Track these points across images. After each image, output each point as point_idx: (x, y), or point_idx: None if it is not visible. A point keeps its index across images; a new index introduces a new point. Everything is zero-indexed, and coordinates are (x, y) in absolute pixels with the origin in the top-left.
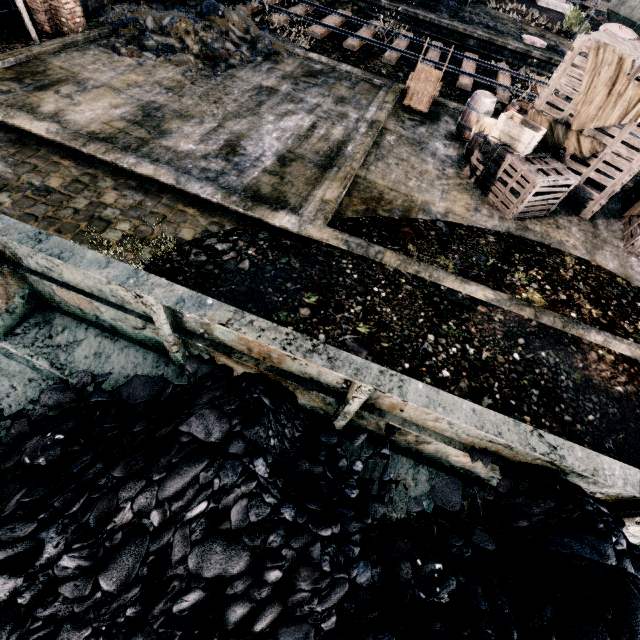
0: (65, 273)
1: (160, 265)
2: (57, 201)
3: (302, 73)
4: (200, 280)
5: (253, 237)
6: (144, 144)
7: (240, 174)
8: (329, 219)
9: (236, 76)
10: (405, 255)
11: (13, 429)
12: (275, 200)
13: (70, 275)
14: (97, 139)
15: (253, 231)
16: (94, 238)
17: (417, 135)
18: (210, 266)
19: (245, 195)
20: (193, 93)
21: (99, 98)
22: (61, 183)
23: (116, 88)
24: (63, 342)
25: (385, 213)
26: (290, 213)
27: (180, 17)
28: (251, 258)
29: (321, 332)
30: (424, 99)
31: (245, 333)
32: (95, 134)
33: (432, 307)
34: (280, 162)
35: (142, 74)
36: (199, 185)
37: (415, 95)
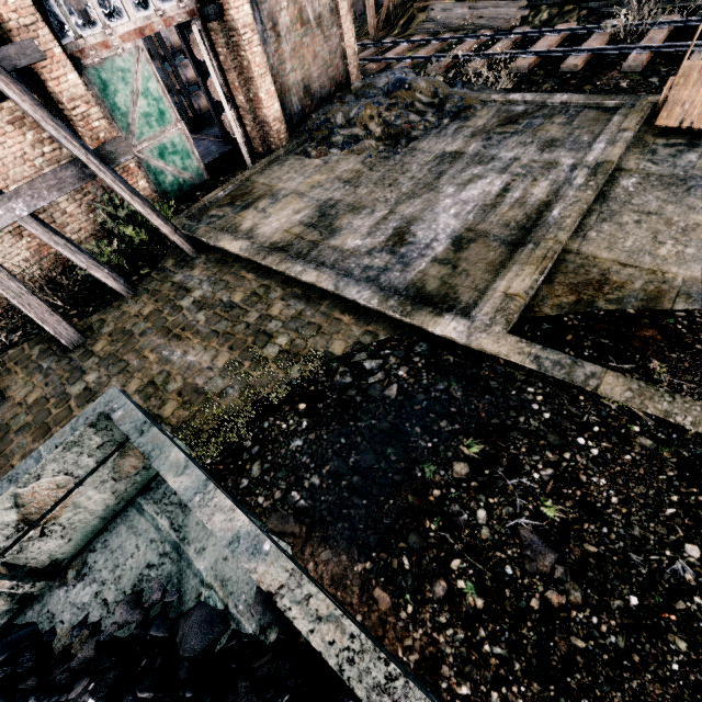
0: None
1: (305, 387)
2: (236, 316)
3: (497, 123)
4: (339, 409)
5: (408, 351)
6: (314, 247)
7: (404, 268)
8: (513, 321)
9: (417, 149)
10: (643, 380)
11: (81, 652)
12: (442, 298)
13: None
14: (275, 250)
15: (409, 342)
16: (256, 354)
17: (680, 168)
18: (353, 391)
19: (405, 296)
20: (369, 180)
21: (286, 206)
22: (242, 297)
23: (301, 193)
24: (184, 501)
25: (609, 305)
26: (458, 317)
27: (365, 105)
28: (400, 382)
29: (481, 505)
30: (695, 109)
31: (294, 618)
32: (276, 244)
33: (697, 486)
34: (455, 246)
35: (325, 172)
36: (356, 289)
37: (677, 108)
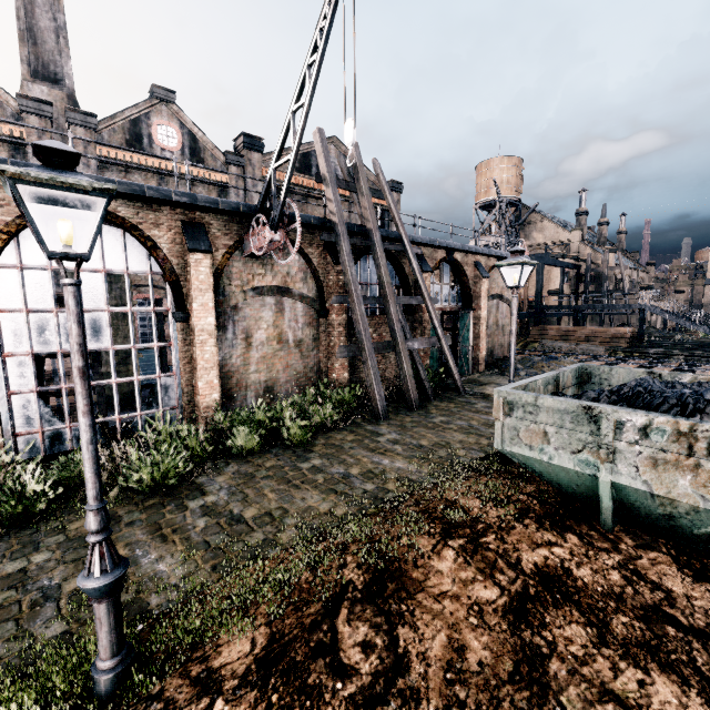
0: (614, 379)
1: None
2: None
3: None
4: None
5: None
6: None
7: None
8: None
9: None
10: None
11: None
12: None
13: (616, 379)
14: None
15: None
16: None
17: None
18: None
19: None
20: None
21: None
22: None
23: None
24: None
25: None
26: None
27: (538, 361)
28: None
29: None
30: None
31: None
32: None
33: None
34: None
35: None
36: None
37: None
